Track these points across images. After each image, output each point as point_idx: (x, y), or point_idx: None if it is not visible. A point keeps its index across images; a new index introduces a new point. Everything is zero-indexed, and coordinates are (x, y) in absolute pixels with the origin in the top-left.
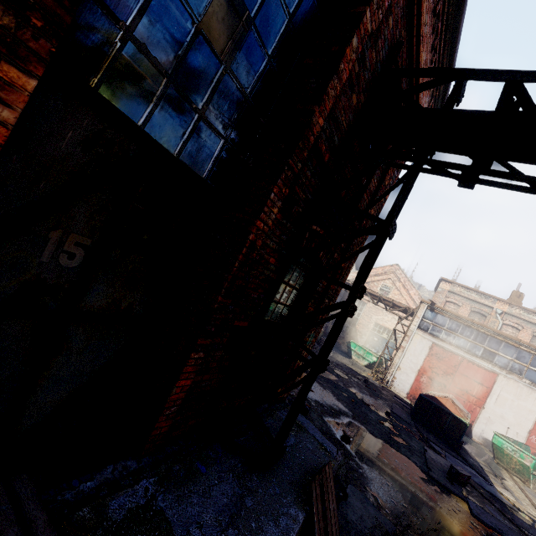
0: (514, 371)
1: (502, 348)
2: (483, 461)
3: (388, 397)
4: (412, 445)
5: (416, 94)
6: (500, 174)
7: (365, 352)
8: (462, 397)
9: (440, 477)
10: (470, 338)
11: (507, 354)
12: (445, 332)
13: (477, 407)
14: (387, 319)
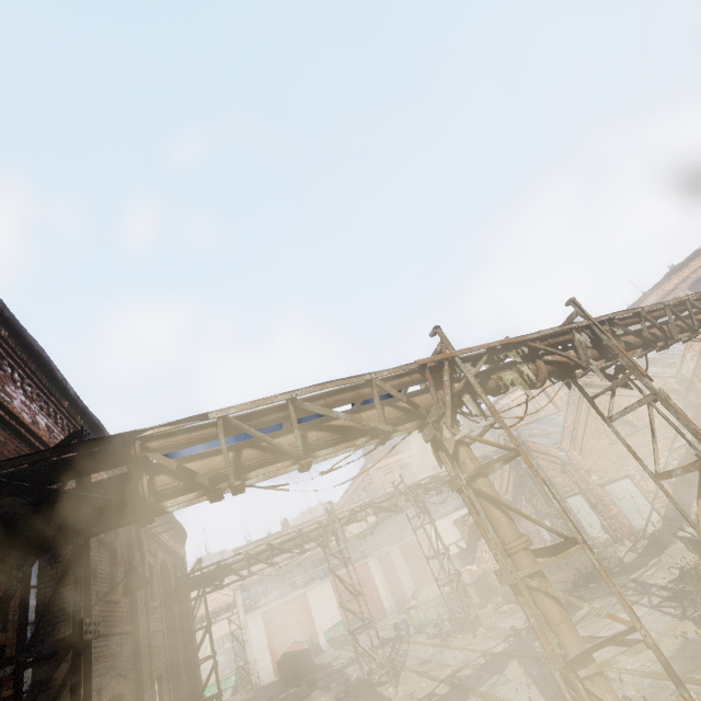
0: (310, 581)
1: (296, 574)
2: (331, 657)
3: (263, 693)
4: (289, 699)
5: (181, 556)
6: (229, 584)
7: (222, 682)
8: (302, 630)
9: (305, 693)
10: (278, 585)
11: (301, 574)
12: (263, 596)
13: (312, 626)
14: (218, 627)
